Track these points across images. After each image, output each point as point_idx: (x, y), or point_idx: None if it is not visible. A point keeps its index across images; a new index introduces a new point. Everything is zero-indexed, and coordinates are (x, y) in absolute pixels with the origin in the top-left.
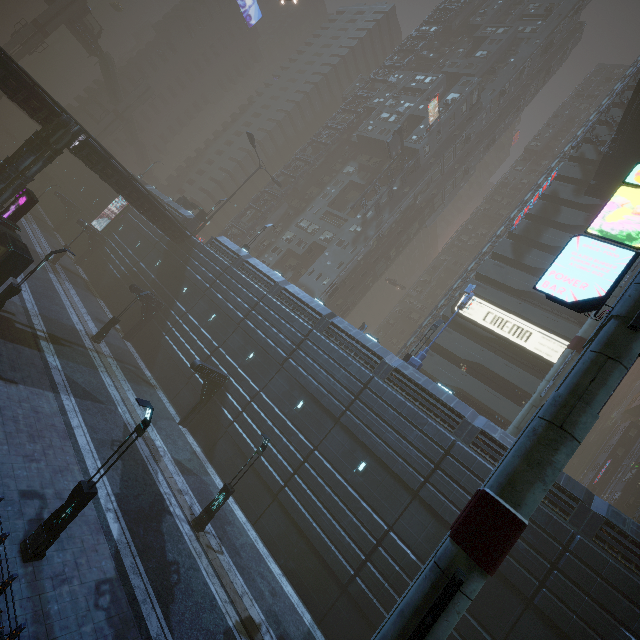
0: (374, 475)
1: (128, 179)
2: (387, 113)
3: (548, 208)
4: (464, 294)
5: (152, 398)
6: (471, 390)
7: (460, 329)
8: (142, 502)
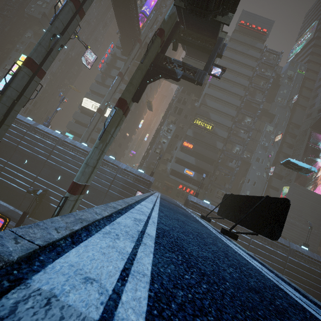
0: (31, 163)
1: None
2: (41, 1)
3: (113, 60)
4: (83, 98)
5: None
6: None
7: (87, 113)
8: None
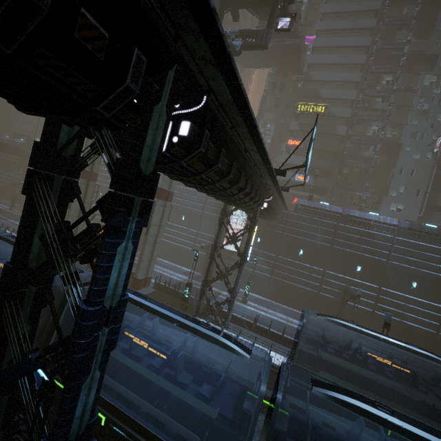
0: None
1: None
2: None
3: None
4: None
5: None
6: None
7: None
8: None
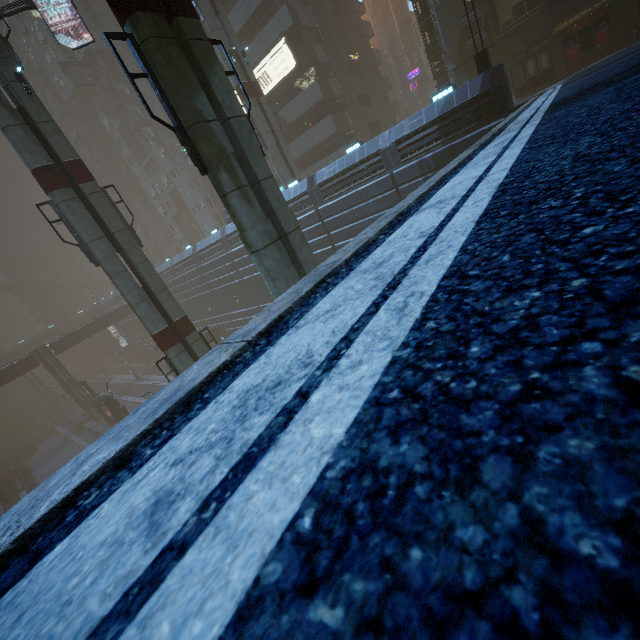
0: None
1: (82, 329)
2: (46, 54)
3: None
4: None
5: None
6: (296, 154)
7: None
8: None
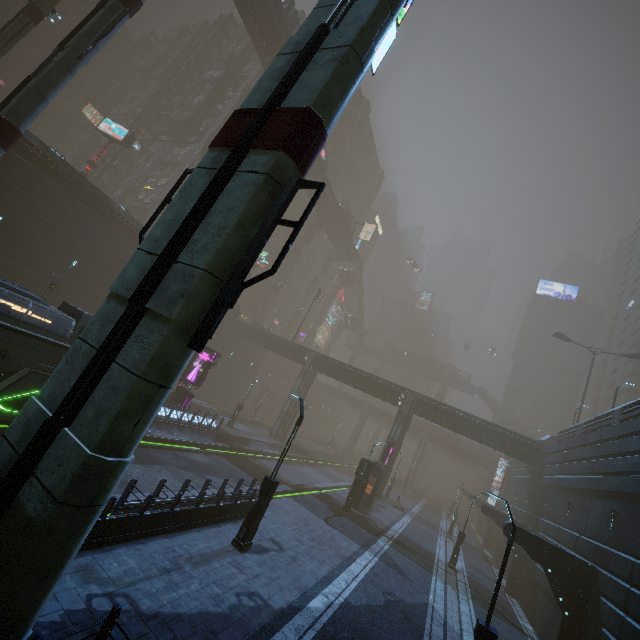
0: None
1: (453, 413)
2: None
3: None
4: None
5: (508, 633)
6: None
7: None
8: (375, 632)
